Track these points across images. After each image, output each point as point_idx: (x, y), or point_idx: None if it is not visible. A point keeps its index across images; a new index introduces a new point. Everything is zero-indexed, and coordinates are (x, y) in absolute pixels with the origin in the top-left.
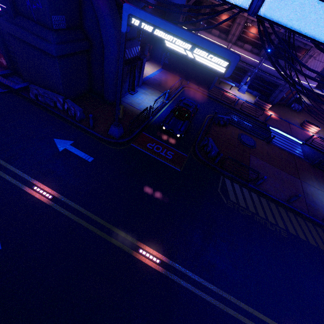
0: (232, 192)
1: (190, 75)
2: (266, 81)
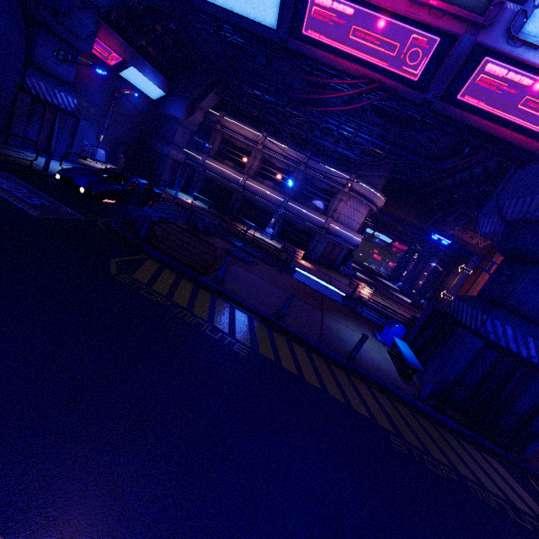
0: (149, 273)
1: None
2: (298, 228)
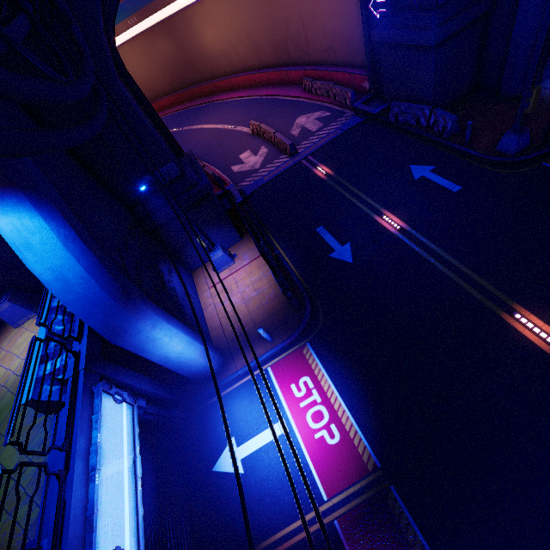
0: None
1: None
2: None
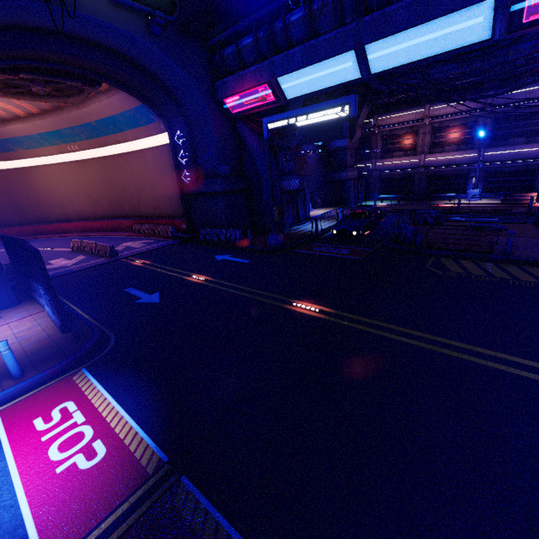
0: (455, 266)
1: (323, 135)
2: (510, 172)
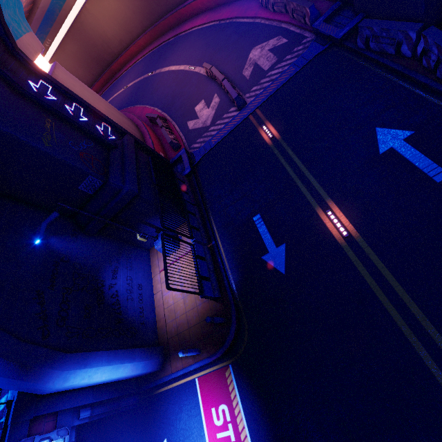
0: None
1: None
2: None
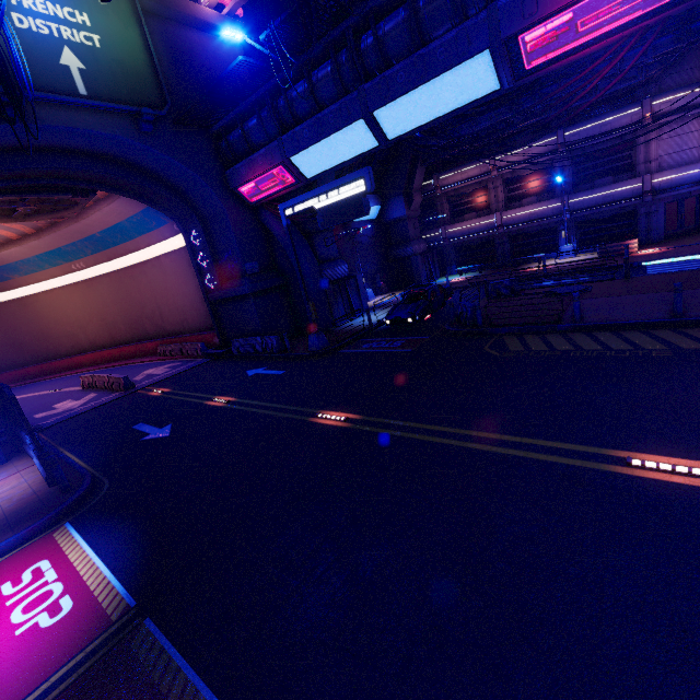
0: (517, 343)
1: (344, 215)
2: (605, 219)
